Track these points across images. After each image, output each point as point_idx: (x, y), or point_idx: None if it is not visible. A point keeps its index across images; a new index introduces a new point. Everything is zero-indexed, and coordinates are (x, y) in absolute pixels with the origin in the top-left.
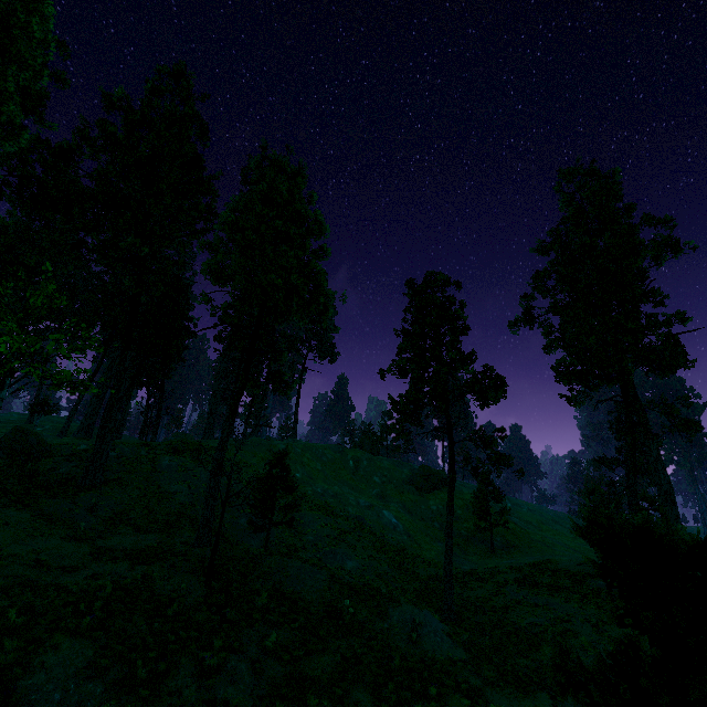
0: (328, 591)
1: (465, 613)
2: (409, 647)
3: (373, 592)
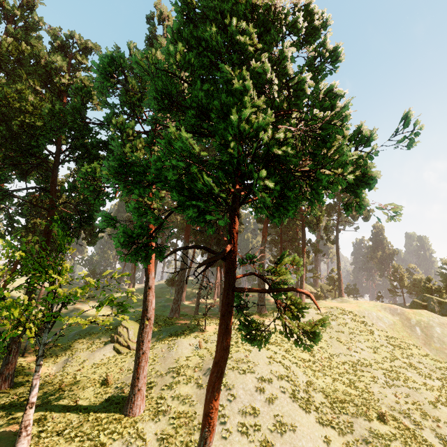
0: None
1: None
2: None
3: None
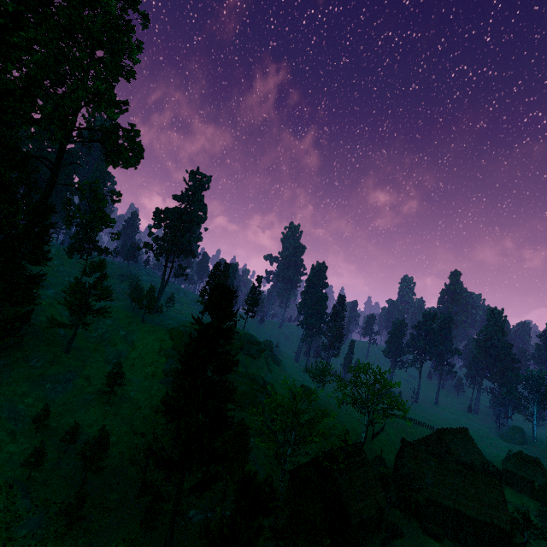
0: None
1: None
2: None
3: None
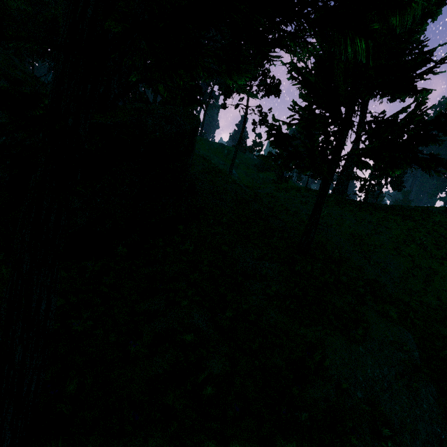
0: None
1: None
2: None
3: None
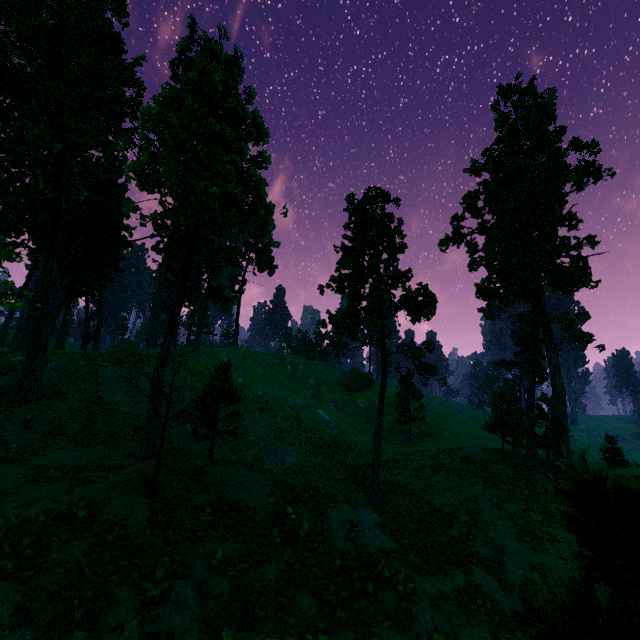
0: (271, 496)
1: (389, 497)
2: (346, 545)
3: (313, 494)
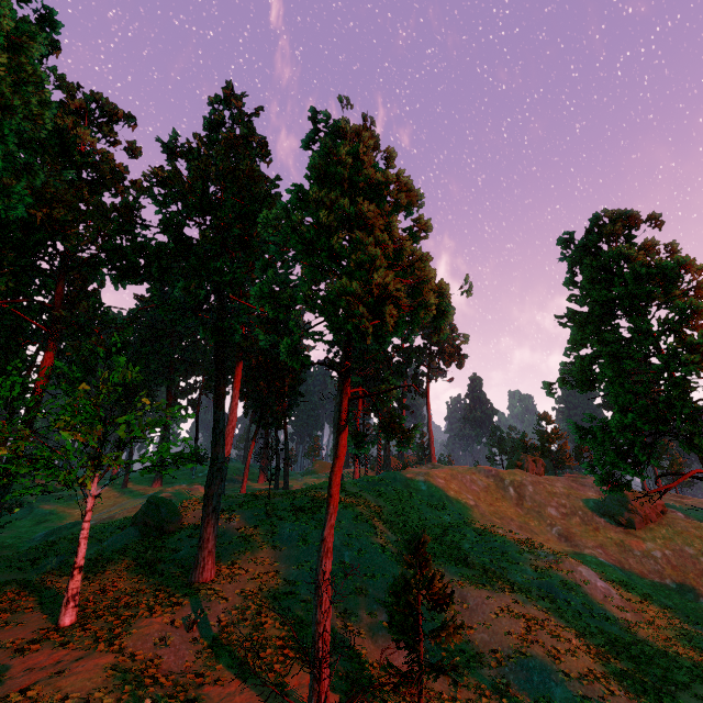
0: None
1: None
2: None
3: None
